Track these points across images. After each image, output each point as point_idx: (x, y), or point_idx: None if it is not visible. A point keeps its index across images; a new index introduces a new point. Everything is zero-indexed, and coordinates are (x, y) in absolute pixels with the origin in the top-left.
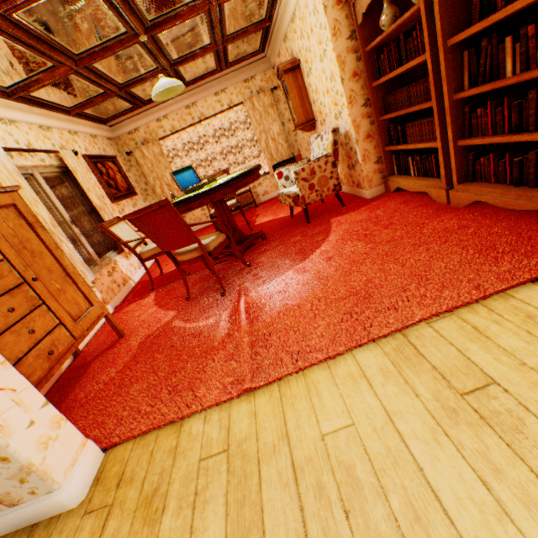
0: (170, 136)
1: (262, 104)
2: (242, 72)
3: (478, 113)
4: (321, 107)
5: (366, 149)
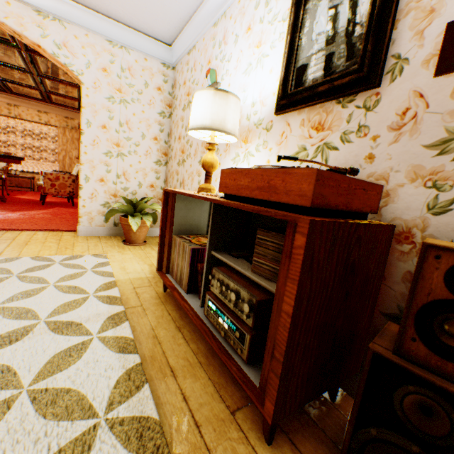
0: None
1: (72, 136)
2: (66, 112)
3: None
4: None
5: None
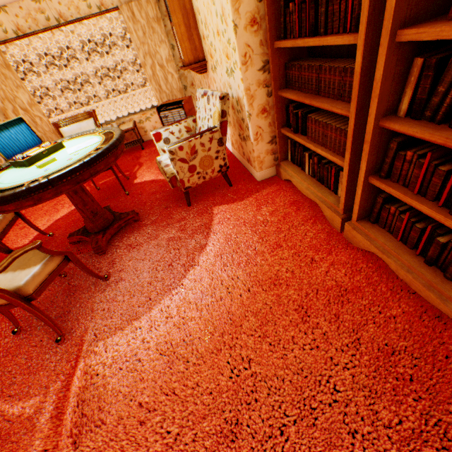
0: (15, 41)
1: (145, 15)
2: None
3: (409, 157)
4: (212, 49)
5: (261, 126)
